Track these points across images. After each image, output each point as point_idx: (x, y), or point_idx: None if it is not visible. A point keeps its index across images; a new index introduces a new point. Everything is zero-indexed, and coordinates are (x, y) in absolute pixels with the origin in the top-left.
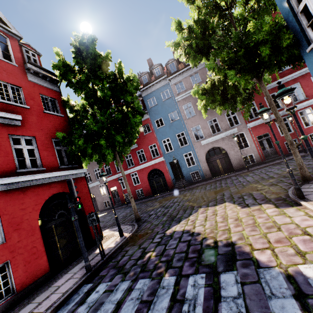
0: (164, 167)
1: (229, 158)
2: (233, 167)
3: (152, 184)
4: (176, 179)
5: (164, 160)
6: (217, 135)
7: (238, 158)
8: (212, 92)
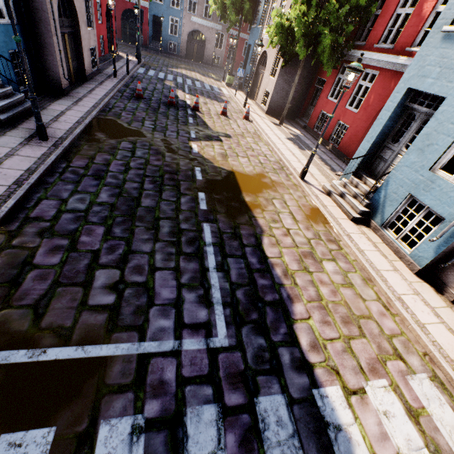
0: (145, 17)
1: (204, 49)
2: (203, 60)
3: (125, 27)
4: (153, 39)
5: (149, 8)
6: (207, 22)
7: (210, 54)
8: (221, 3)
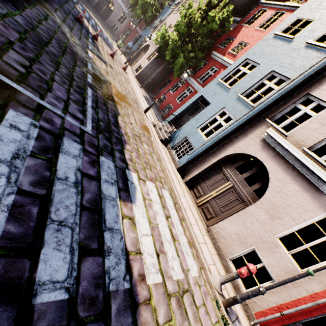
0: None
1: (110, 15)
2: (106, 20)
3: None
4: None
5: None
6: (120, 0)
7: (113, 21)
8: None
